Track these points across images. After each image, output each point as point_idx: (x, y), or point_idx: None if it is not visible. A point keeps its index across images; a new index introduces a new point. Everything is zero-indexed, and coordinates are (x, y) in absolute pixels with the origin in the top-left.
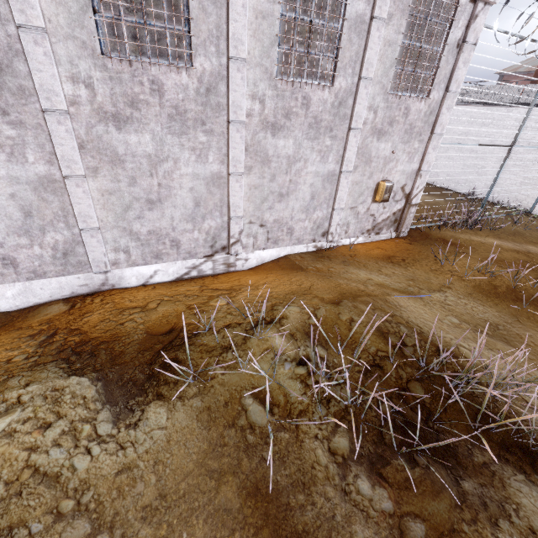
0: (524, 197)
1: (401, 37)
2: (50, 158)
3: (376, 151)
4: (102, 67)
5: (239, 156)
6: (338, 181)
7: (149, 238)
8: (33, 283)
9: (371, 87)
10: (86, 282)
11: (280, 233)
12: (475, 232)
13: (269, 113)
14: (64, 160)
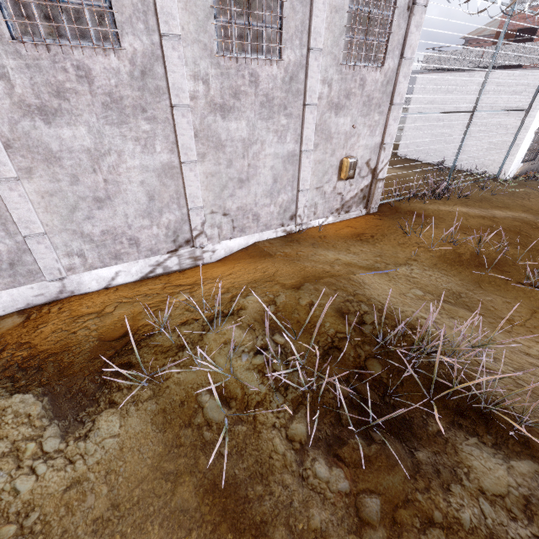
0: (491, 163)
1: (347, 2)
2: None
3: (335, 127)
4: (15, 54)
5: (190, 143)
6: (299, 161)
7: (103, 238)
8: None
9: (322, 58)
10: (41, 292)
11: (245, 220)
12: (443, 202)
13: (215, 93)
14: None
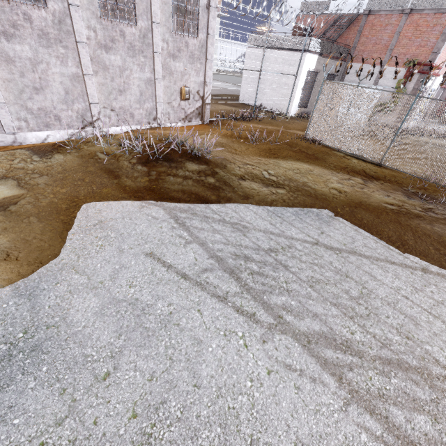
0: (283, 107)
1: (171, 0)
2: None
3: (174, 68)
4: None
5: (88, 64)
6: (155, 84)
7: (39, 113)
8: None
9: (160, 28)
10: (2, 140)
11: (125, 116)
12: (247, 122)
13: (101, 38)
14: None
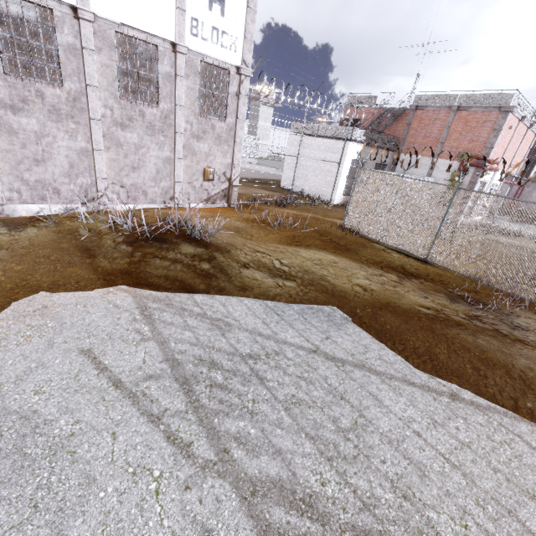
0: (327, 194)
1: (198, 86)
2: None
3: (198, 148)
4: (4, 80)
5: (100, 139)
6: (175, 163)
7: (36, 185)
8: None
9: (185, 110)
10: None
11: (137, 193)
12: (281, 207)
13: (118, 117)
14: None
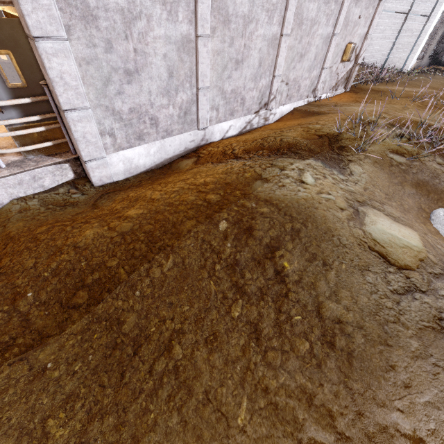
0: (398, 60)
1: None
2: (190, 17)
3: (352, 16)
4: None
5: (290, 18)
6: (329, 43)
7: (230, 96)
8: (165, 141)
9: None
10: (193, 138)
11: (293, 90)
12: (384, 85)
13: None
14: (201, 19)
